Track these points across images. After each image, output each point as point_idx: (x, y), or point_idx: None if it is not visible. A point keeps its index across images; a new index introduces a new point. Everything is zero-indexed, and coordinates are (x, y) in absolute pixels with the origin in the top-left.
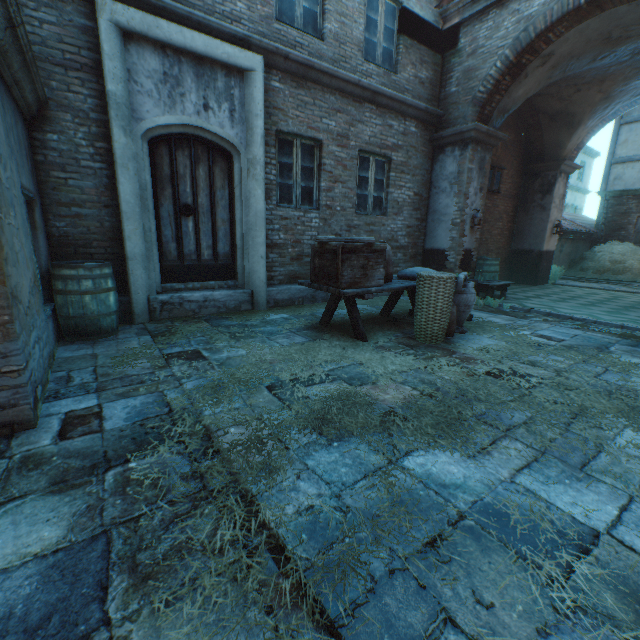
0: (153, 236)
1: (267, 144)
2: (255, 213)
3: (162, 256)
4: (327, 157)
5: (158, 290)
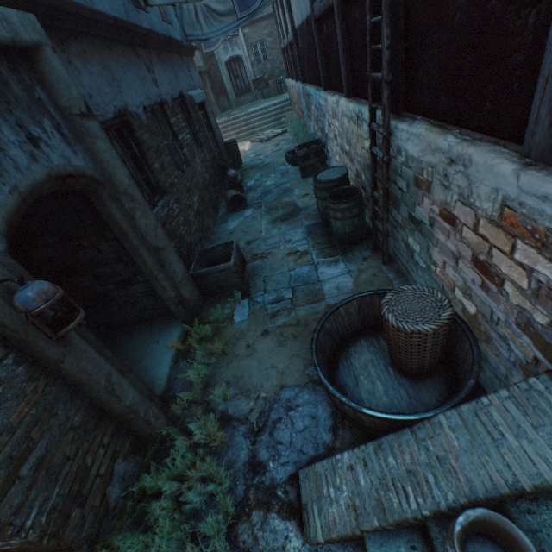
0: (232, 87)
1: (249, 50)
2: (250, 72)
3: (235, 91)
4: (267, 44)
5: (236, 100)
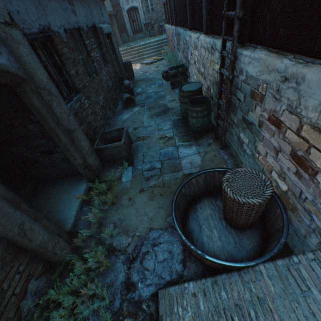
0: (130, 27)
1: (142, 3)
2: (142, 18)
3: (132, 30)
4: (154, 0)
5: (132, 36)
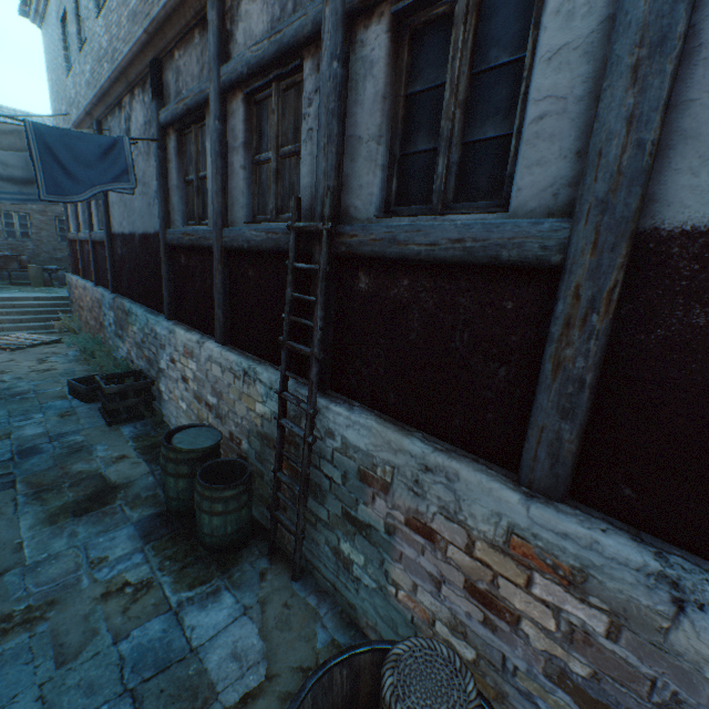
0: None
1: None
2: None
3: None
4: (35, 220)
5: None
